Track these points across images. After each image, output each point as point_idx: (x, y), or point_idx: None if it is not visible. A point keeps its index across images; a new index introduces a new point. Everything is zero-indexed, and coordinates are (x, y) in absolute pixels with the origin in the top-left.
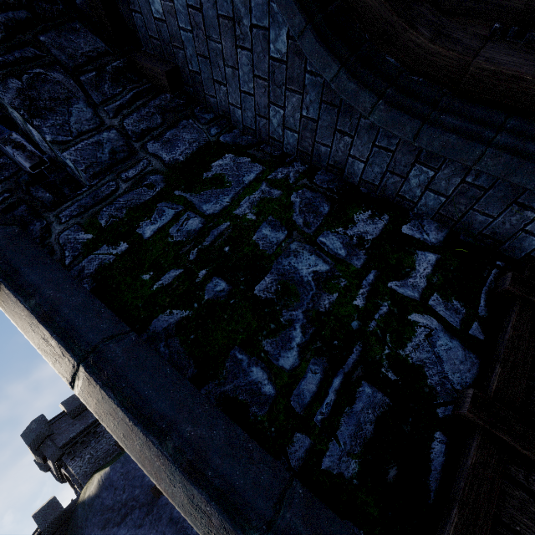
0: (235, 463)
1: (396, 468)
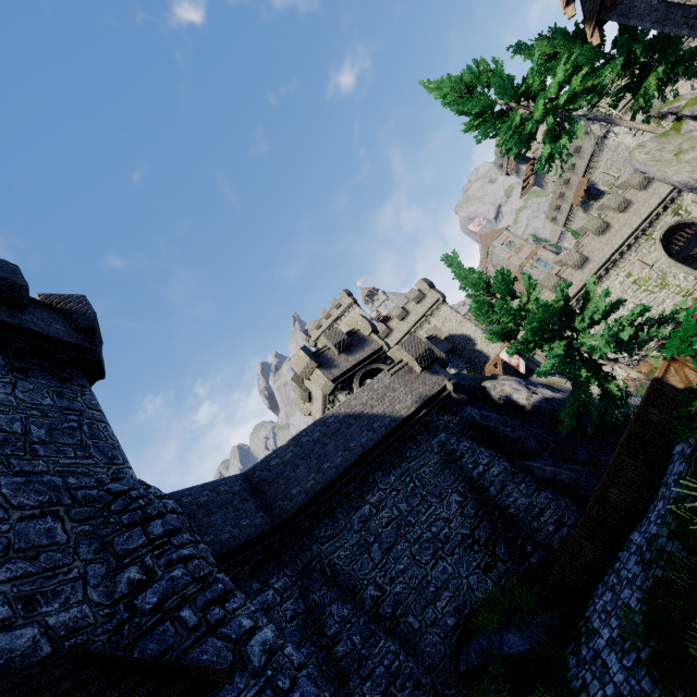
0: None
1: None
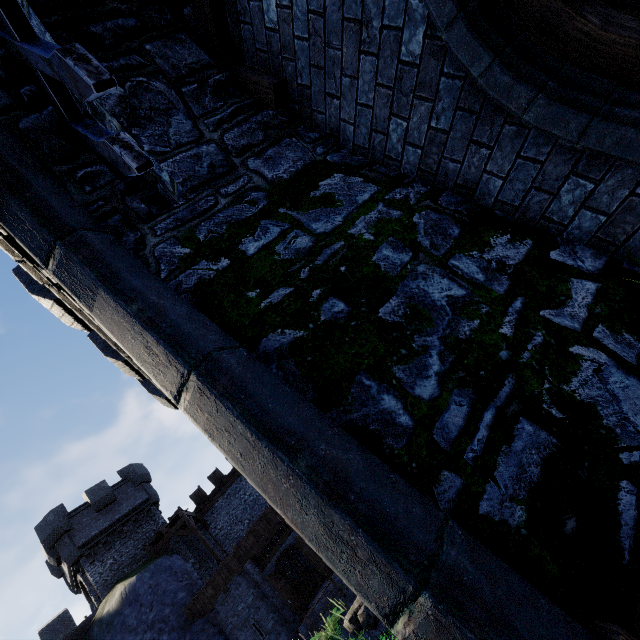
0: (380, 490)
1: (575, 519)
